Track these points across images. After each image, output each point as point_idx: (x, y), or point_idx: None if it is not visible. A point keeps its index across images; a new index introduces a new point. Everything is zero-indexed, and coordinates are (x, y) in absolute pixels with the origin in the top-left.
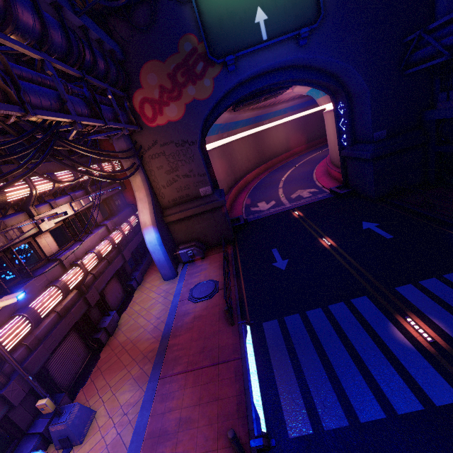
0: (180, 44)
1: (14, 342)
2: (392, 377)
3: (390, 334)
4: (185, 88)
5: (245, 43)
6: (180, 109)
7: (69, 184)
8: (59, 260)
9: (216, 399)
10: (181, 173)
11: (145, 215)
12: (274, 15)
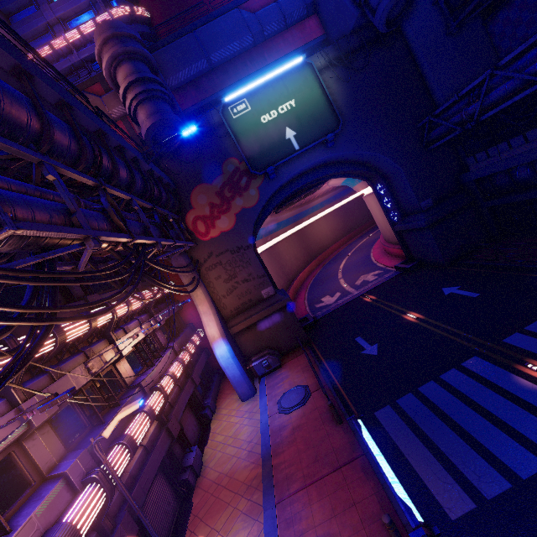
0: (223, 167)
1: (118, 474)
2: (536, 425)
3: (516, 385)
4: (233, 200)
5: (281, 155)
6: (231, 219)
7: (138, 307)
8: (139, 386)
9: (352, 504)
10: (240, 278)
11: (212, 328)
12: (301, 131)
